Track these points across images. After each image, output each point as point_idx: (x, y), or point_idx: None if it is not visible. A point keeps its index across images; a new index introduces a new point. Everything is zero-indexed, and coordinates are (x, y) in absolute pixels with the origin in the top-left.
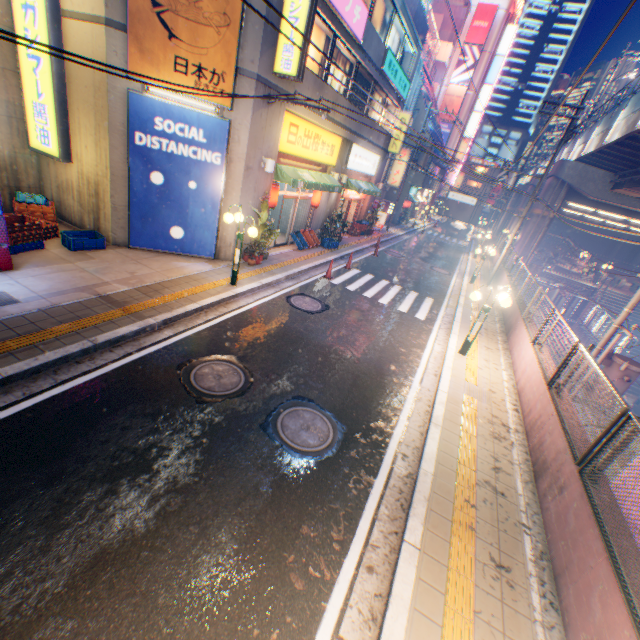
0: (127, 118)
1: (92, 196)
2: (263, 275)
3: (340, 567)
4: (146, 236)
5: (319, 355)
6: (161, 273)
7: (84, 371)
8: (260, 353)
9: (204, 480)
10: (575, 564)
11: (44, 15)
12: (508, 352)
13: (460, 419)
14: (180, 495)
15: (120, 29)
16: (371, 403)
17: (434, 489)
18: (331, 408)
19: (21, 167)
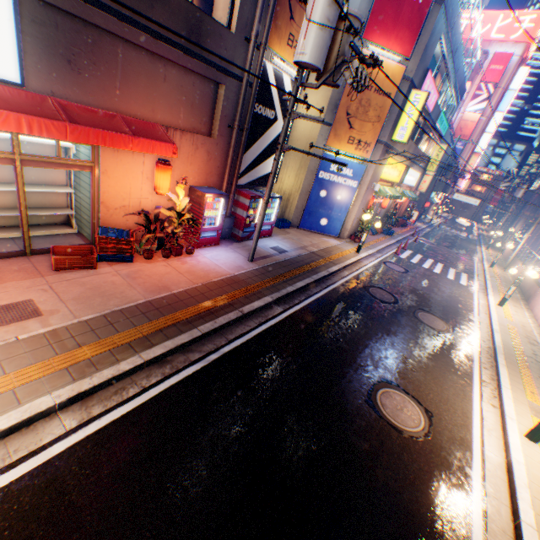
0: (316, 164)
1: (283, 200)
2: (365, 249)
3: (472, 364)
4: (307, 223)
5: (418, 293)
6: (321, 243)
7: (331, 283)
8: (390, 288)
9: (404, 328)
10: None
11: None
12: (529, 310)
13: (508, 333)
14: (400, 330)
15: (326, 125)
16: (456, 318)
17: (504, 352)
18: (438, 316)
19: None
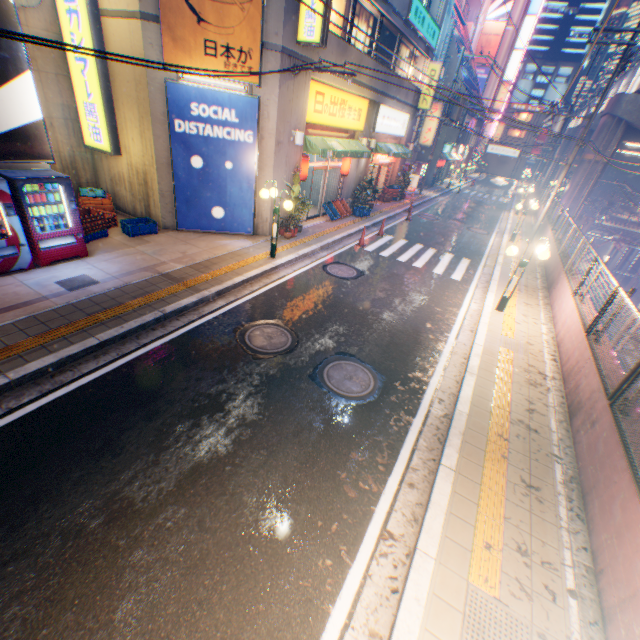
0: (166, 107)
1: (141, 185)
2: (299, 247)
3: (385, 483)
4: (191, 218)
5: (357, 317)
6: (208, 251)
7: (159, 336)
8: (303, 317)
9: (267, 418)
10: (601, 482)
11: (86, 18)
12: (549, 307)
13: (495, 369)
14: (249, 428)
15: (153, 21)
16: (408, 357)
17: (468, 426)
18: (371, 362)
19: (79, 165)
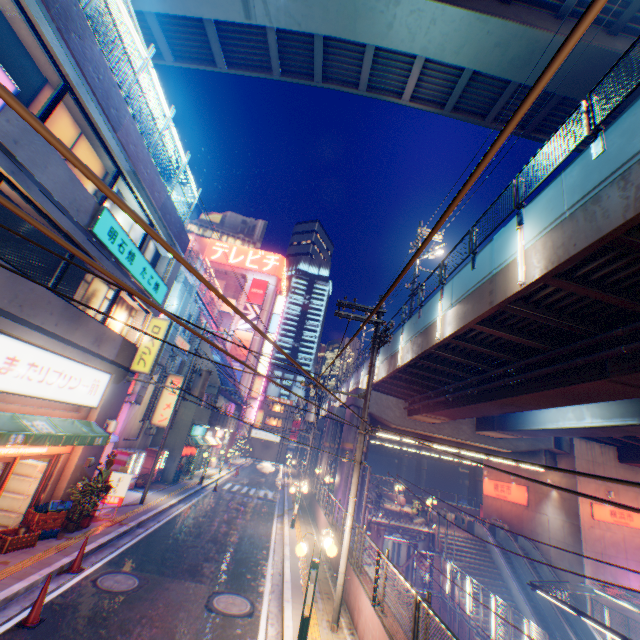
0: None
1: None
2: None
3: None
4: None
5: None
6: None
7: None
8: None
9: None
10: None
11: None
12: None
13: None
14: None
15: None
16: None
17: None
18: None
19: None
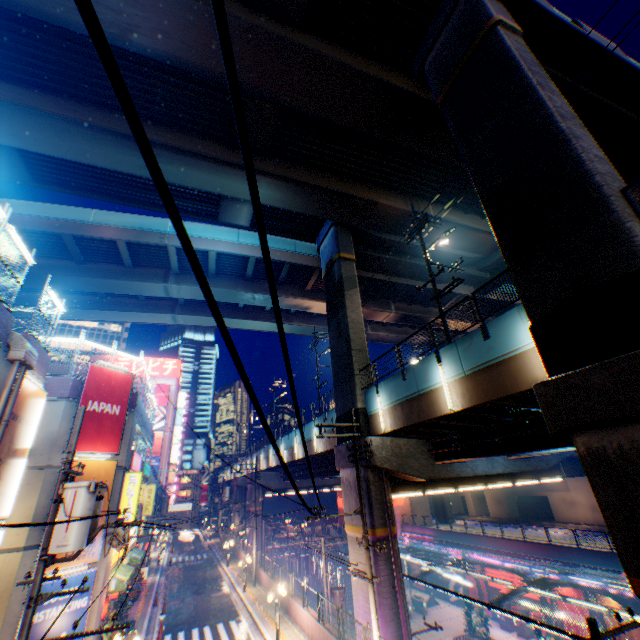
0: (21, 606)
1: None
2: None
3: None
4: None
5: None
6: None
7: None
8: None
9: None
10: None
11: None
12: (295, 621)
13: None
14: None
15: (33, 547)
16: None
17: None
18: None
19: None
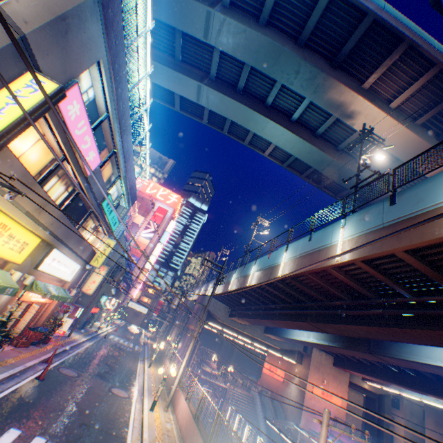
0: None
1: None
2: None
3: None
4: None
5: None
6: None
7: None
8: None
9: None
10: None
11: None
12: None
13: None
14: None
15: None
16: None
17: None
18: None
19: None
